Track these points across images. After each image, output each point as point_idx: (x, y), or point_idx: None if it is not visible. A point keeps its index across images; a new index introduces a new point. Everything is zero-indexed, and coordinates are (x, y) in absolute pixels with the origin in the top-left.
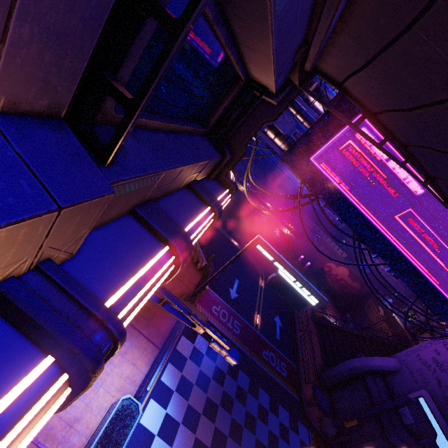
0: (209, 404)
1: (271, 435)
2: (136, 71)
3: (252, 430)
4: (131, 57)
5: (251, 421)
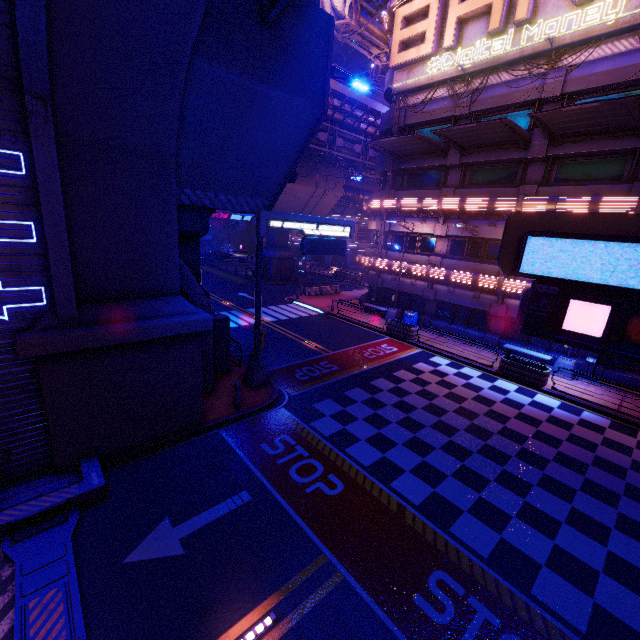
0: (588, 443)
1: (601, 529)
2: (562, 177)
3: (587, 489)
4: (553, 174)
5: (603, 495)
